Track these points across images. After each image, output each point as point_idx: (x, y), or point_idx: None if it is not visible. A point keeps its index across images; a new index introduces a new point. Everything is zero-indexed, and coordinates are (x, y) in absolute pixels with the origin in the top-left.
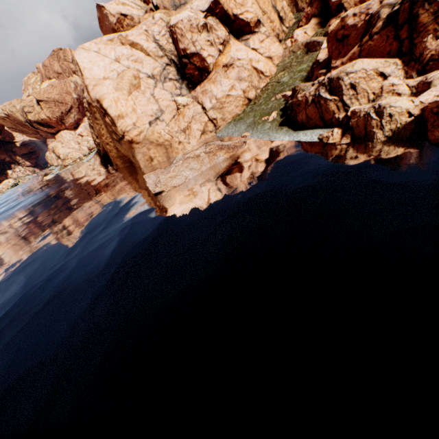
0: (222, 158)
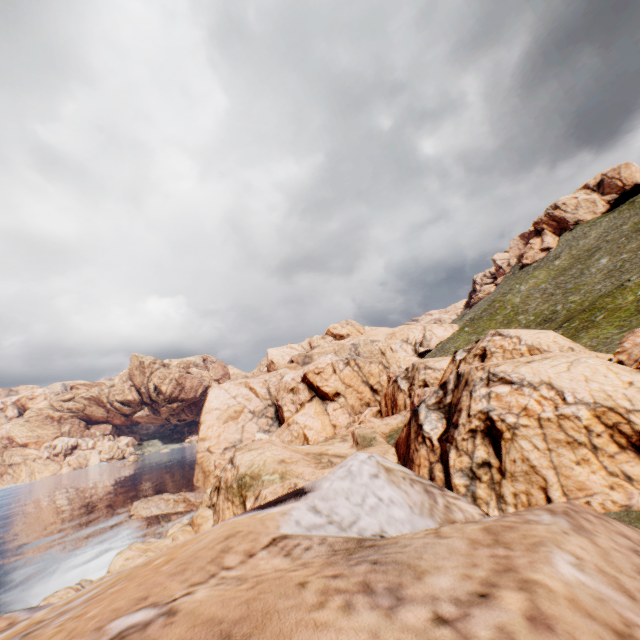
0: (180, 509)
